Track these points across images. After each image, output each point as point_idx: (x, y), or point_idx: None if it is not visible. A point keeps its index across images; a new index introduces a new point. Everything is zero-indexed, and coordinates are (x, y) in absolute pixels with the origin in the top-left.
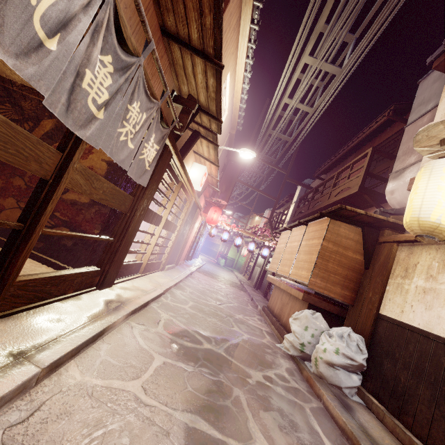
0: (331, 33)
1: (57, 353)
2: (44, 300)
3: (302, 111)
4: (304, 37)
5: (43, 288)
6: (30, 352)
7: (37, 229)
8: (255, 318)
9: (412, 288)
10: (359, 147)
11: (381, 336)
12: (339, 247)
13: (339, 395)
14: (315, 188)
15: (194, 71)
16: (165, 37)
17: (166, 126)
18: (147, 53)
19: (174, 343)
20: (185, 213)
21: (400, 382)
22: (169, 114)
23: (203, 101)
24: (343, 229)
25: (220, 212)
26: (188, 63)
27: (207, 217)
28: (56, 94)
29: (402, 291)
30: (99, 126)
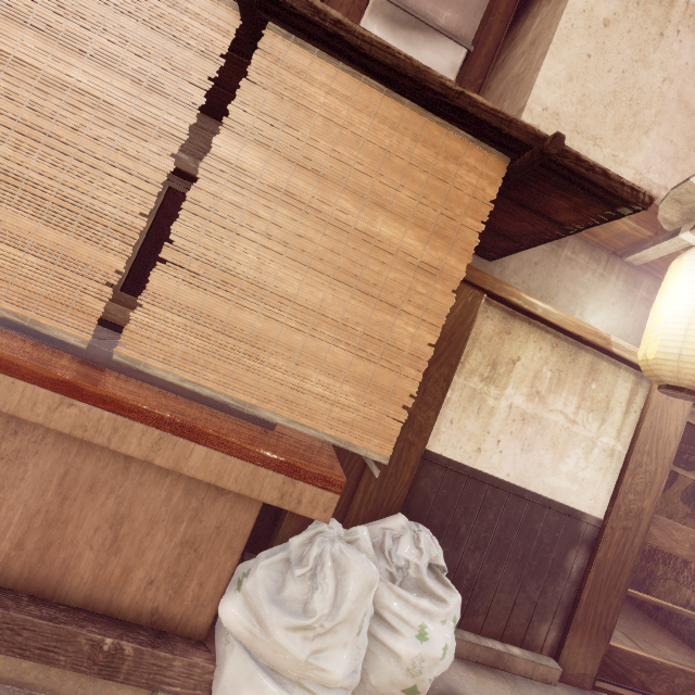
0: None
1: None
2: None
3: None
4: None
5: None
6: None
7: None
8: None
9: (503, 408)
10: None
11: (428, 497)
12: None
13: None
14: None
15: None
16: None
17: None
18: None
19: None
20: None
21: (466, 572)
22: None
23: None
24: None
25: None
26: None
27: None
28: None
29: (482, 409)
30: None
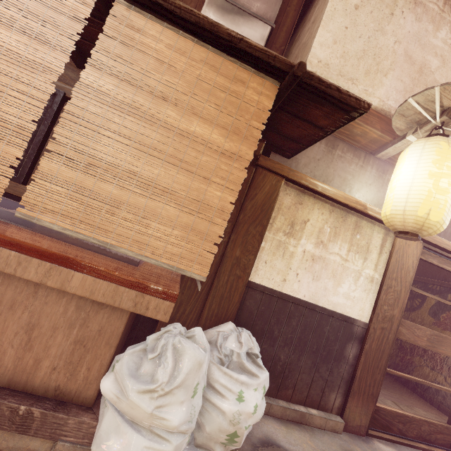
0: None
1: None
2: None
3: None
4: None
5: None
6: None
7: None
8: None
9: (299, 253)
10: None
11: (252, 312)
12: None
13: (253, 443)
14: None
15: None
16: None
17: None
18: None
19: None
20: None
21: (279, 360)
22: None
23: None
24: None
25: None
26: None
27: None
28: None
29: (285, 254)
30: None
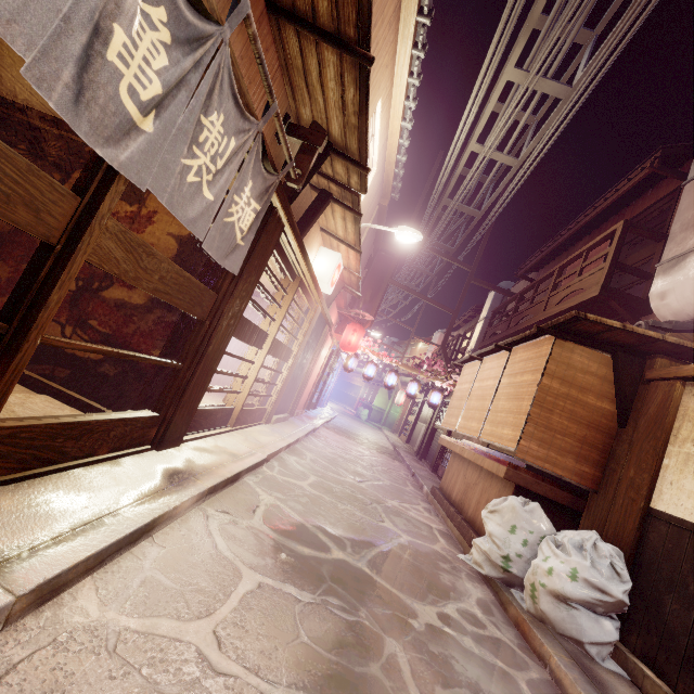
0: (553, 27)
1: (55, 565)
2: (53, 464)
3: (499, 165)
4: (508, 35)
5: (49, 442)
6: (2, 563)
7: (31, 333)
8: (419, 506)
9: None
10: (597, 224)
11: (656, 549)
12: (571, 387)
13: (579, 657)
14: (519, 294)
15: (322, 78)
16: (273, 15)
17: (272, 170)
18: (237, 22)
19: (280, 549)
20: (306, 331)
21: None
22: (279, 157)
23: (337, 135)
24: (578, 355)
25: (362, 332)
26: (311, 63)
27: (341, 341)
28: (51, 62)
29: None
30: (145, 145)
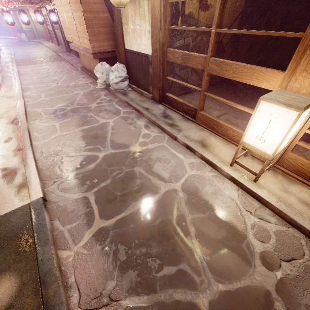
0: None
1: (28, 143)
2: None
3: None
4: None
5: None
6: (21, 147)
7: None
8: (81, 78)
9: (130, 31)
10: None
11: (129, 60)
12: (94, 13)
13: (123, 92)
14: None
15: None
16: None
17: None
18: None
19: (56, 116)
20: None
21: (137, 76)
22: None
23: None
24: None
25: None
26: None
27: None
28: None
29: (128, 33)
30: None
